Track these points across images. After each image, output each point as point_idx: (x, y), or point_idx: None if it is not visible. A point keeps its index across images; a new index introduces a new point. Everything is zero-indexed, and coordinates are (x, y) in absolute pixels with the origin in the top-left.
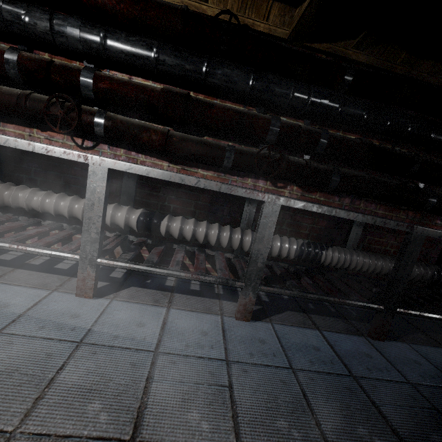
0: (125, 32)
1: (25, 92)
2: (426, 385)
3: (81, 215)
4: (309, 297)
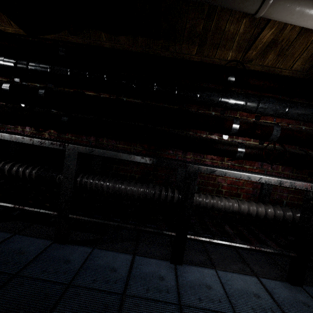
0: None
1: None
2: (30, 278)
3: None
4: None
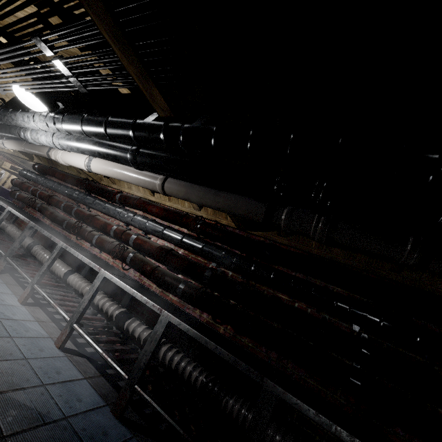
0: (157, 221)
1: (113, 241)
2: None
3: (96, 303)
4: (165, 417)
